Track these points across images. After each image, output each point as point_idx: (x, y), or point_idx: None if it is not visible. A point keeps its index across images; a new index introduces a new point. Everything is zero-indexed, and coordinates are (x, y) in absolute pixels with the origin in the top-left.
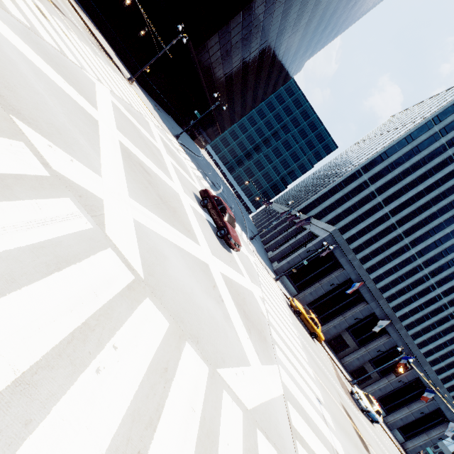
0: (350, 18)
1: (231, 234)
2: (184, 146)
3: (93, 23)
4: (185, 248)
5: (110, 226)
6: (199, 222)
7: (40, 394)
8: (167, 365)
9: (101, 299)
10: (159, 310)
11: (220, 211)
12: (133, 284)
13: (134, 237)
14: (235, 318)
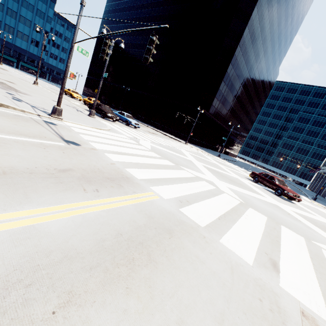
0: (294, 26)
1: (286, 190)
2: (225, 159)
3: (163, 131)
4: (257, 197)
5: (220, 188)
6: (258, 189)
7: (233, 216)
8: (274, 228)
9: (233, 204)
10: (258, 212)
11: (269, 179)
12: (241, 203)
13: (230, 191)
14: (316, 230)
